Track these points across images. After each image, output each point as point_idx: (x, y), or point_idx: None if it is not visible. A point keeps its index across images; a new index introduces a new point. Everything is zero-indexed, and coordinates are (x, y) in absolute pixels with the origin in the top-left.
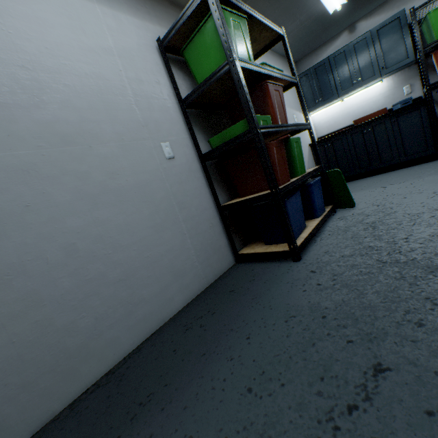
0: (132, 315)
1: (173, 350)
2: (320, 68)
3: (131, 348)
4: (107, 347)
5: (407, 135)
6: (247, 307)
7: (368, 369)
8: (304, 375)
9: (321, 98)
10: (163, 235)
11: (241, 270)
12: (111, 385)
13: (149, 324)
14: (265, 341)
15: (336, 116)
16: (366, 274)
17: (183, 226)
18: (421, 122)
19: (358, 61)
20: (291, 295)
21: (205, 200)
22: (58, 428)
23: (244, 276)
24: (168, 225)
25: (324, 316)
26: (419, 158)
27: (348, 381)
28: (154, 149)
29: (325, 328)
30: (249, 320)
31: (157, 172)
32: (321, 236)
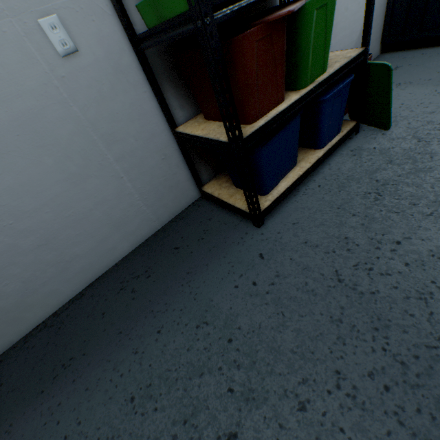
0: (67, 270)
1: (103, 312)
2: None
3: (75, 292)
4: (48, 297)
5: None
6: (177, 284)
7: (224, 435)
8: (176, 409)
9: None
10: (87, 186)
11: (200, 215)
12: (52, 331)
13: (91, 272)
14: (168, 345)
15: None
16: (308, 292)
17: (116, 169)
18: None
19: None
20: (220, 288)
21: (152, 122)
22: (14, 357)
23: (197, 228)
24: (92, 172)
25: (230, 340)
26: None
27: (201, 438)
28: (27, 39)
29: (222, 359)
30: (170, 306)
31: (48, 90)
32: (309, 186)
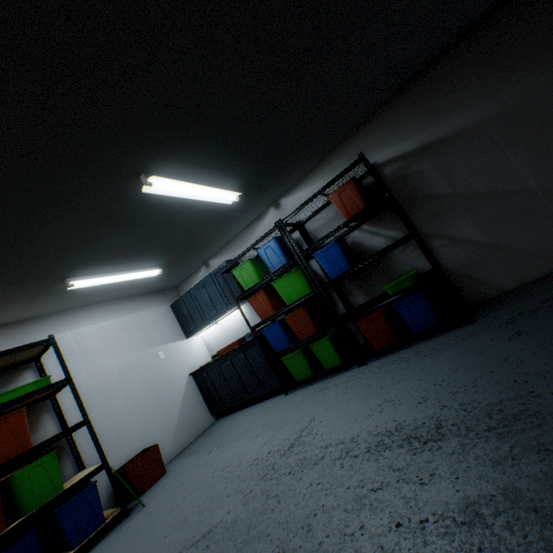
0: None
1: None
2: (186, 298)
3: None
4: None
5: (257, 368)
6: None
7: None
8: None
9: (194, 325)
10: None
11: None
12: None
13: None
14: None
15: (219, 335)
16: None
17: None
18: (261, 357)
19: (210, 296)
20: None
21: None
22: None
23: None
24: None
25: None
26: (276, 388)
27: None
28: None
29: None
30: None
31: None
32: None
